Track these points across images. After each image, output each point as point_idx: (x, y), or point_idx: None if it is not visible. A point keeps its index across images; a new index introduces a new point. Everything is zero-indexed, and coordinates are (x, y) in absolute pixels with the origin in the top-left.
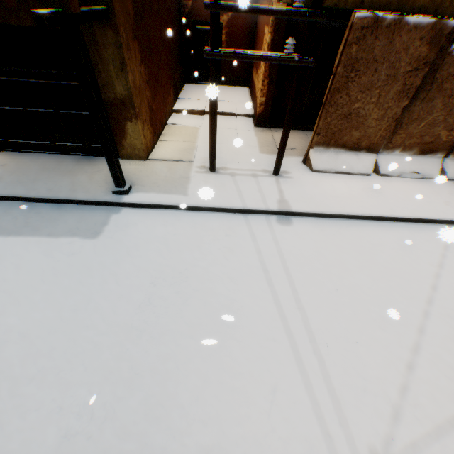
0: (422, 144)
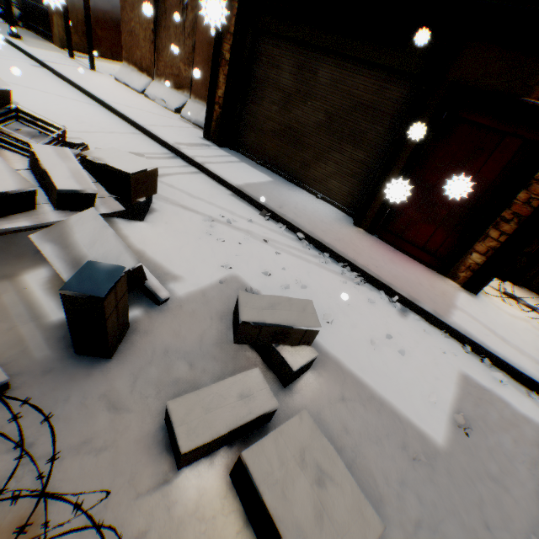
0: (175, 77)
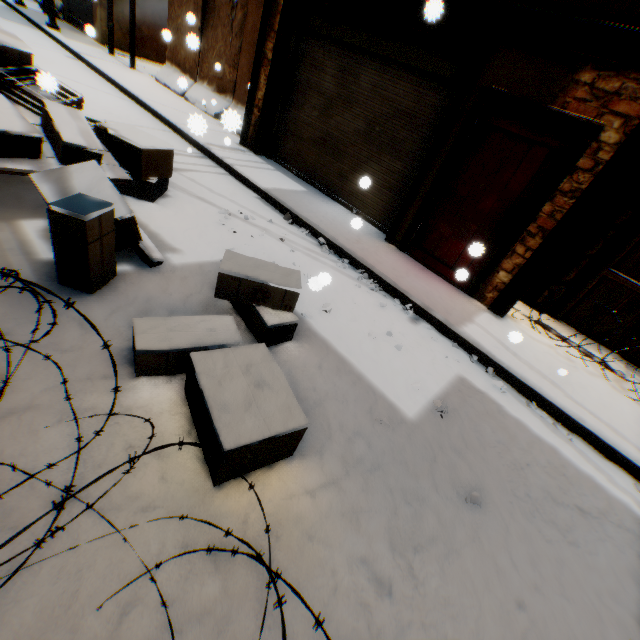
0: (218, 80)
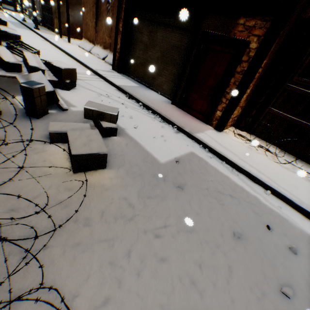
0: (104, 44)
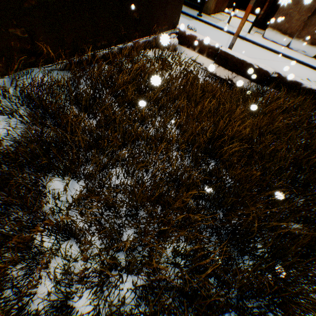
0: (312, 39)
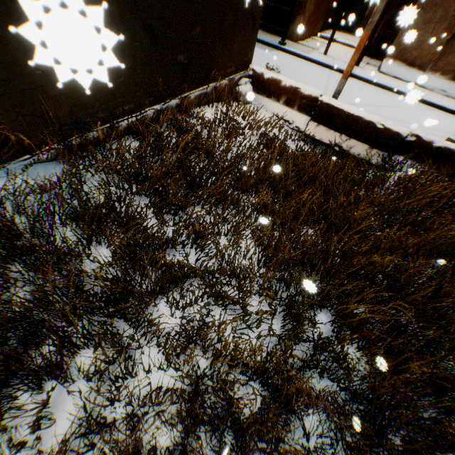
0: (454, 73)
